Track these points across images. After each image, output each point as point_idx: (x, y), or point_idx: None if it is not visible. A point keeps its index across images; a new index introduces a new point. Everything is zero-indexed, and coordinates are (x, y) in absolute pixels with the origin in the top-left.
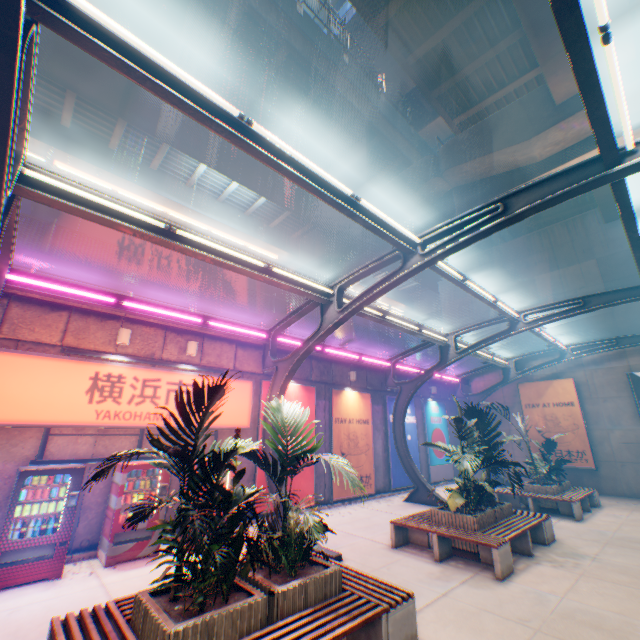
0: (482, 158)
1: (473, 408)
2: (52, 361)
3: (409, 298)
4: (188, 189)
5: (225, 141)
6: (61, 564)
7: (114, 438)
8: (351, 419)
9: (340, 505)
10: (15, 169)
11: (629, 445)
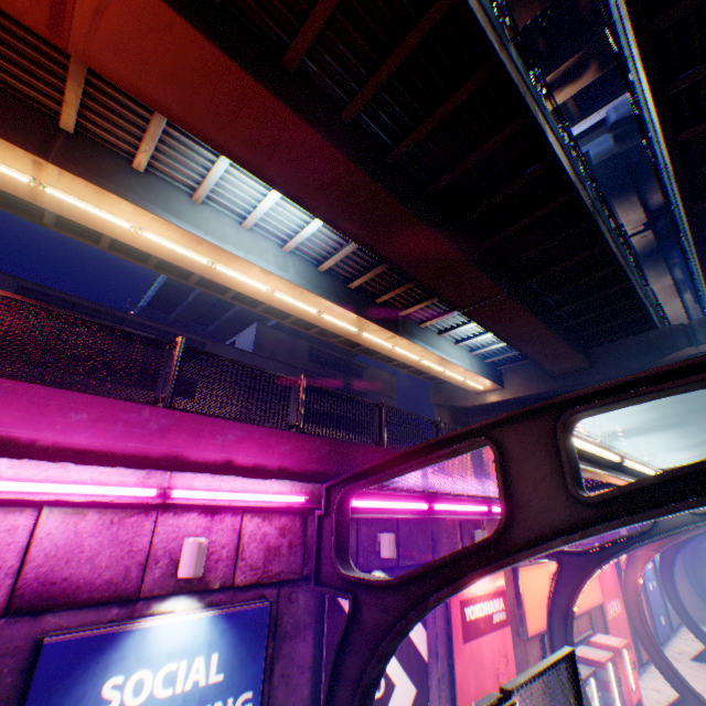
0: None
1: None
2: (533, 568)
3: None
4: (439, 338)
5: (529, 324)
6: None
7: None
8: None
9: (646, 666)
10: None
11: None
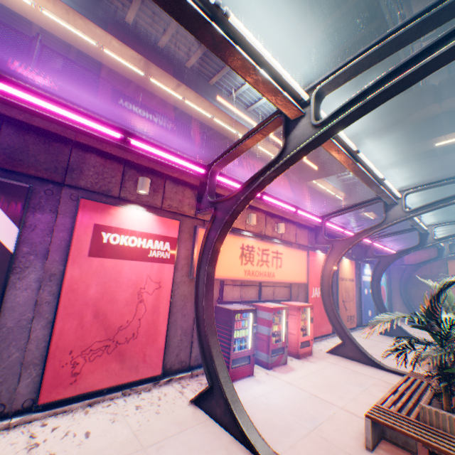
0: None
1: None
2: None
3: (348, 189)
4: (229, 101)
5: (288, 66)
6: (252, 367)
7: (247, 287)
8: (346, 278)
9: None
10: (319, 108)
11: None
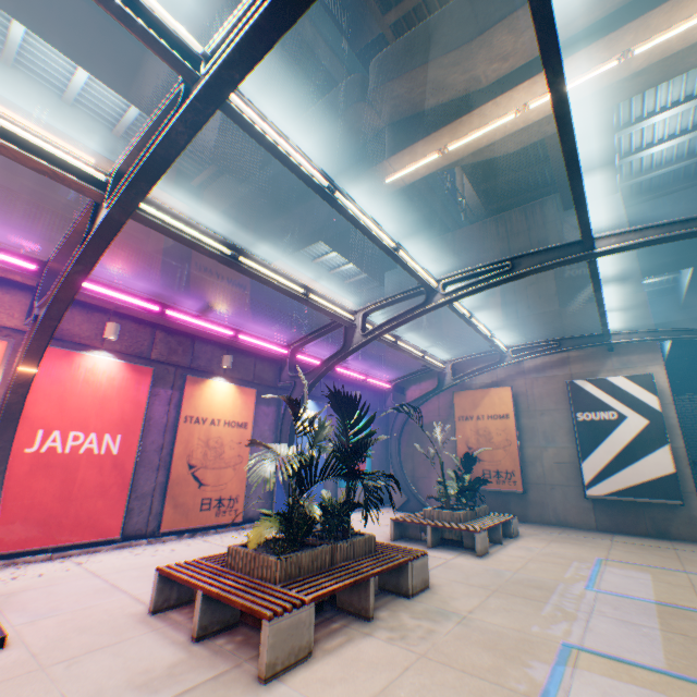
0: (416, 72)
1: (339, 394)
2: None
3: (358, 295)
4: (5, 68)
5: None
6: None
7: None
8: (217, 420)
9: (174, 539)
10: None
11: (562, 465)
